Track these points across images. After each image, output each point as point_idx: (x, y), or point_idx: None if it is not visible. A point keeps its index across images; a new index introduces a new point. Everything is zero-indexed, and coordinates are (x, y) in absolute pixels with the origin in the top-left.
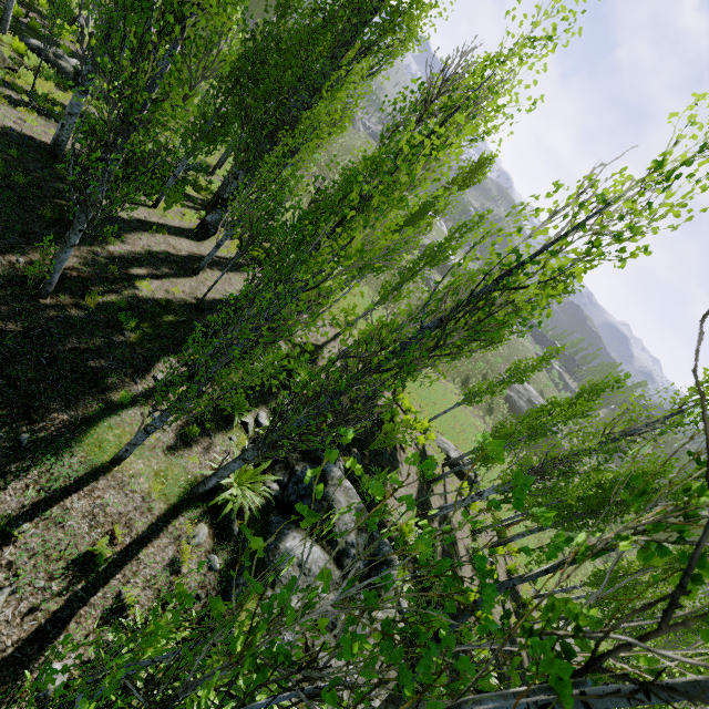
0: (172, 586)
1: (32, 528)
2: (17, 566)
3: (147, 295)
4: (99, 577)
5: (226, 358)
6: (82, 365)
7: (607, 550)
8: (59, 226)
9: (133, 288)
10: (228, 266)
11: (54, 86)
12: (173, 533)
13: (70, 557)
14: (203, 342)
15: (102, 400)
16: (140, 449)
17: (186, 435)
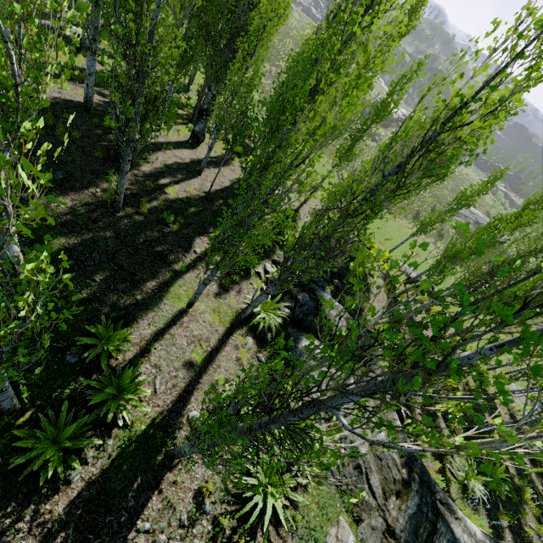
0: (240, 372)
1: (159, 346)
2: (159, 366)
3: (174, 197)
4: (201, 369)
5: (248, 226)
6: (152, 250)
7: (536, 273)
8: (109, 161)
9: (164, 194)
10: (222, 163)
11: (68, 55)
12: (233, 343)
13: (183, 360)
14: (231, 219)
15: (170, 270)
16: (200, 297)
17: (224, 285)
